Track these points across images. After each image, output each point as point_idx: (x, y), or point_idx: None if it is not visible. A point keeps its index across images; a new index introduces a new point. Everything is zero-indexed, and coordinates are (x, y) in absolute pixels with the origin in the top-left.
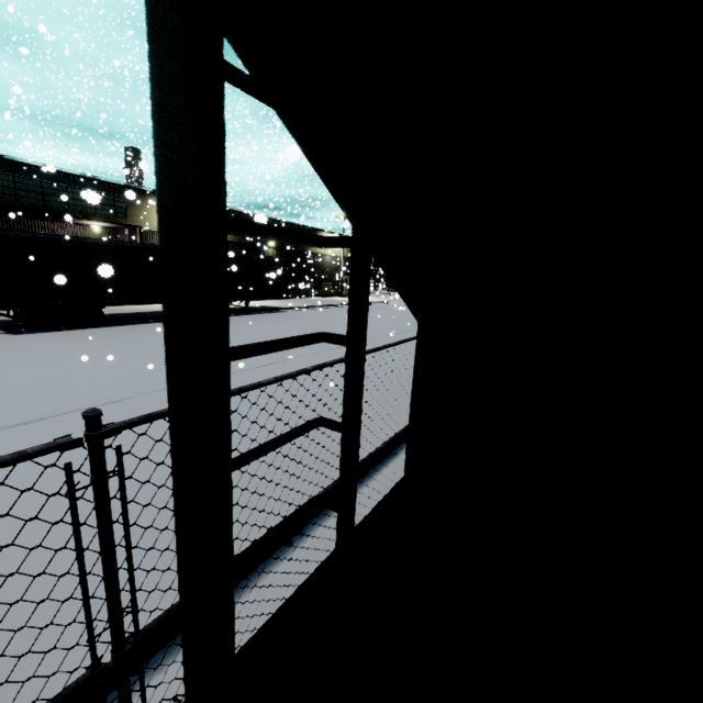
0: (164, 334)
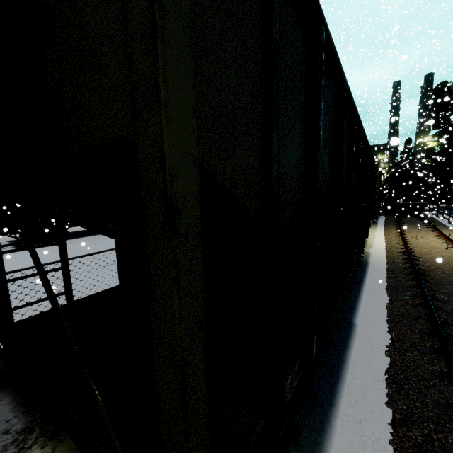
0: None
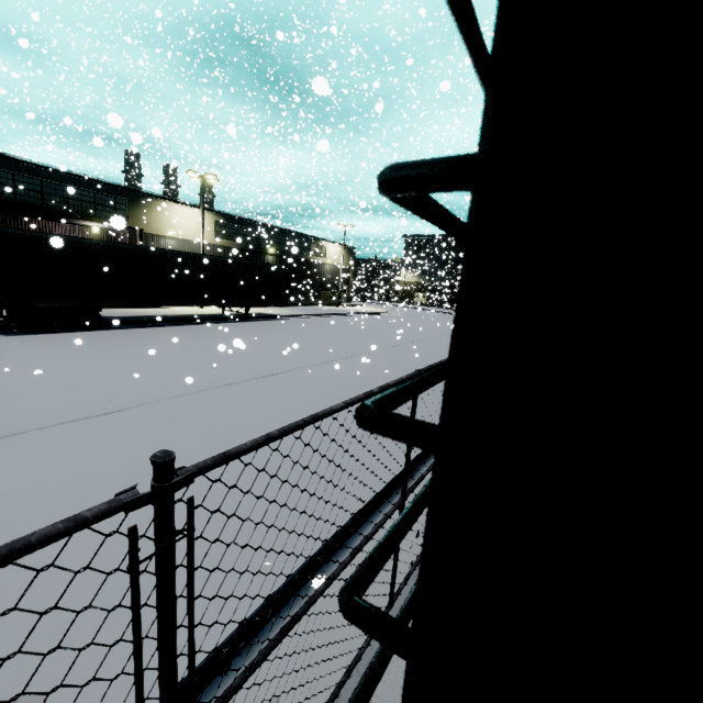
0: (444, 385)
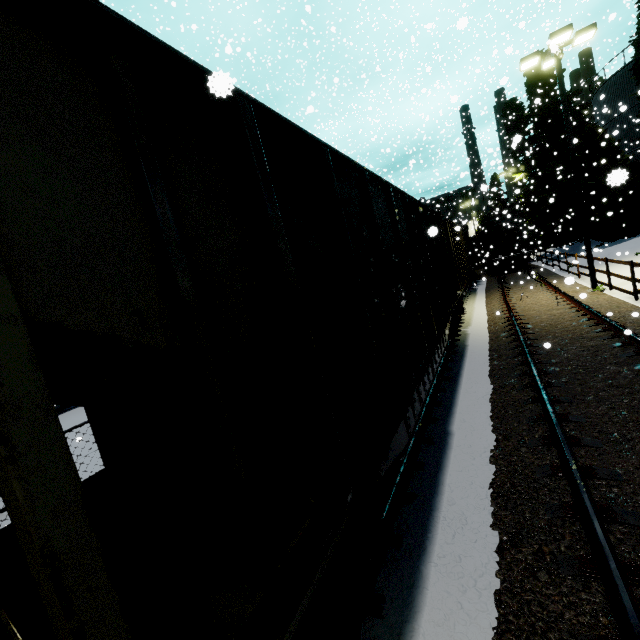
0: None
